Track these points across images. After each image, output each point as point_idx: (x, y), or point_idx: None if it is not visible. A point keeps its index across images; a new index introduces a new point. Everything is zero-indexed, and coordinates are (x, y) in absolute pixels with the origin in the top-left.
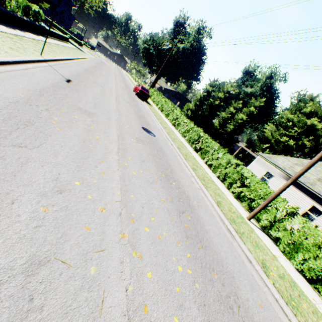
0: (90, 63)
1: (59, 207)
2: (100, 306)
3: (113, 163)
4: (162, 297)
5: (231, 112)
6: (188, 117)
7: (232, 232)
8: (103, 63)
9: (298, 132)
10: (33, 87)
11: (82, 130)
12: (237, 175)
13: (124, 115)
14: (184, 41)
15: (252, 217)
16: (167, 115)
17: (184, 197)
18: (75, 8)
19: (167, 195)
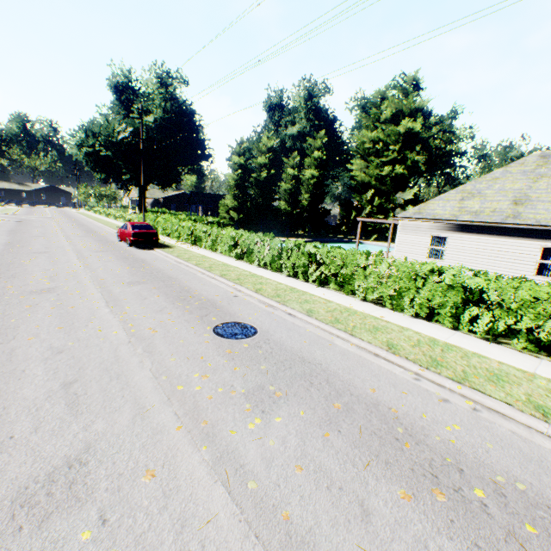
0: None
1: None
2: None
3: None
4: None
5: (293, 175)
6: (237, 222)
7: None
8: (25, 222)
9: (396, 150)
10: None
11: None
12: (459, 294)
13: (158, 338)
14: (149, 108)
15: None
16: (213, 246)
17: None
18: None
19: None
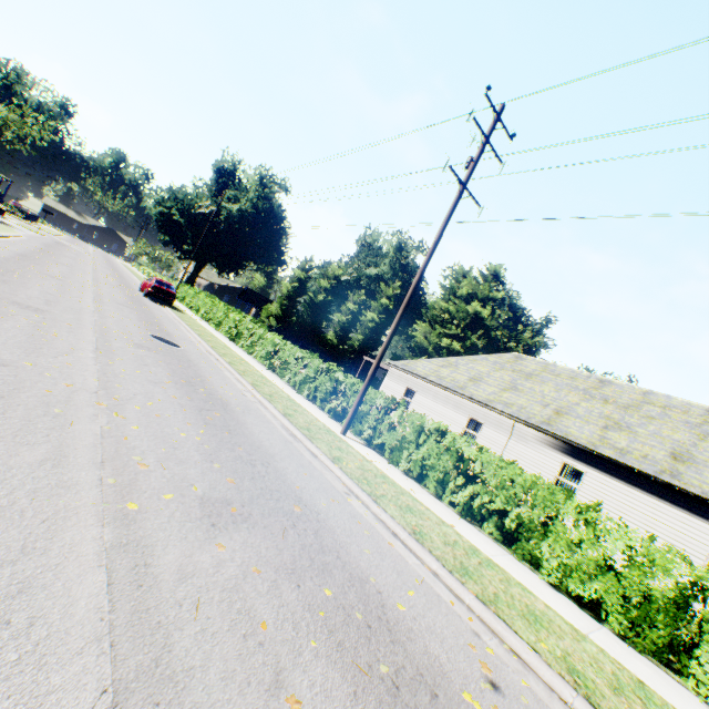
0: (28, 244)
1: (6, 374)
2: (69, 426)
3: (87, 359)
4: (151, 440)
5: (352, 311)
6: (274, 330)
7: (298, 436)
8: (64, 245)
9: (461, 327)
10: None
11: (26, 325)
12: (330, 384)
13: (113, 319)
14: (240, 198)
15: (347, 428)
16: (219, 325)
17: (219, 402)
18: None
19: (185, 396)
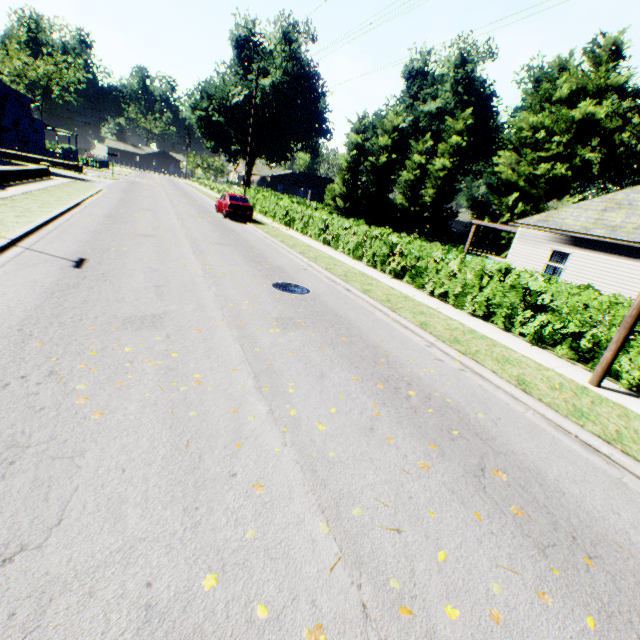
0: (110, 197)
1: None
2: None
3: (264, 431)
4: None
5: (418, 164)
6: (342, 211)
7: (599, 449)
8: (137, 184)
9: (563, 143)
10: (1, 328)
11: (154, 380)
12: (516, 295)
13: (227, 279)
14: (268, 69)
15: (604, 377)
16: (304, 229)
17: (454, 417)
18: (37, 104)
19: (422, 442)
